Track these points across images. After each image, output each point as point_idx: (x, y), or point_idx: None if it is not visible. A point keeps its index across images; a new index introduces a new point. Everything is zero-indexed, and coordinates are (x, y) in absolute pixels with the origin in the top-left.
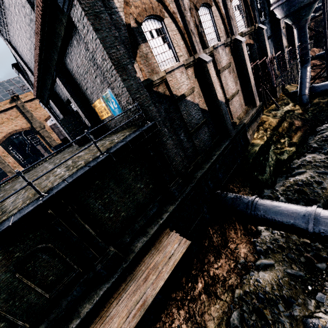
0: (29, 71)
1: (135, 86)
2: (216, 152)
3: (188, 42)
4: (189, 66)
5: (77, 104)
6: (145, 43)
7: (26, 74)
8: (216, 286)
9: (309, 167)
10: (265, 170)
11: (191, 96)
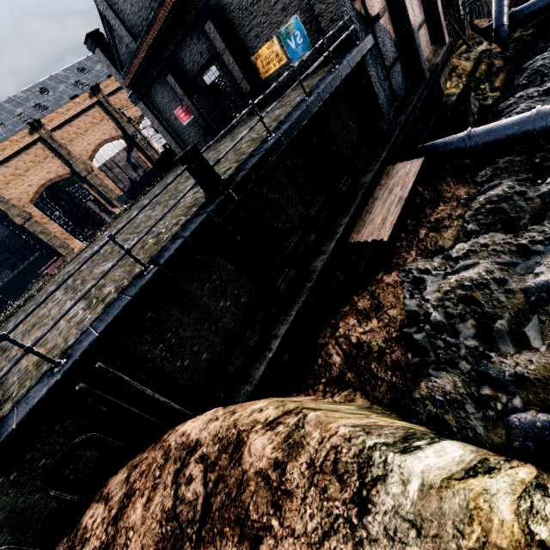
0: (130, 35)
1: None
2: (413, 98)
3: None
4: None
5: (233, 59)
6: None
7: (115, 45)
8: (442, 223)
9: (521, 102)
10: (468, 120)
11: (383, 19)
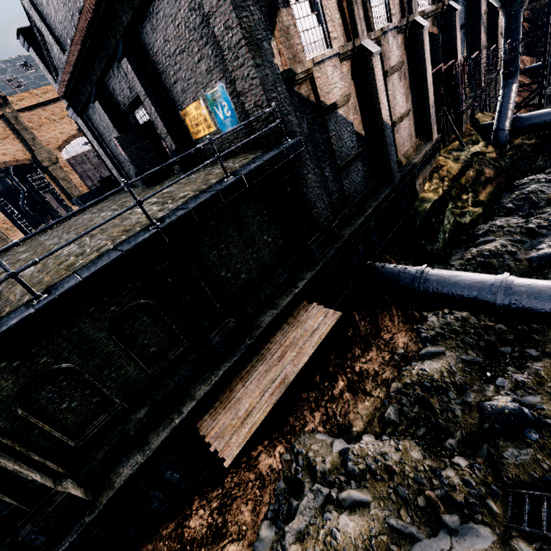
0: (57, 45)
1: (271, 78)
2: (371, 204)
3: (347, 16)
4: (345, 59)
5: (155, 109)
6: (287, 8)
7: (47, 50)
8: (364, 382)
9: (500, 234)
10: (438, 237)
11: (344, 108)
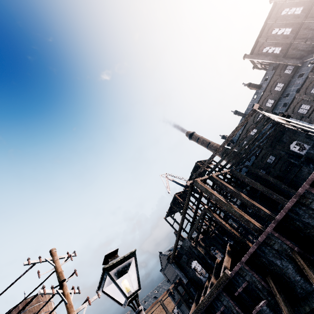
0: None
1: None
2: None
3: None
4: None
5: None
6: None
7: (174, 295)
8: None
9: None
10: None
11: None
